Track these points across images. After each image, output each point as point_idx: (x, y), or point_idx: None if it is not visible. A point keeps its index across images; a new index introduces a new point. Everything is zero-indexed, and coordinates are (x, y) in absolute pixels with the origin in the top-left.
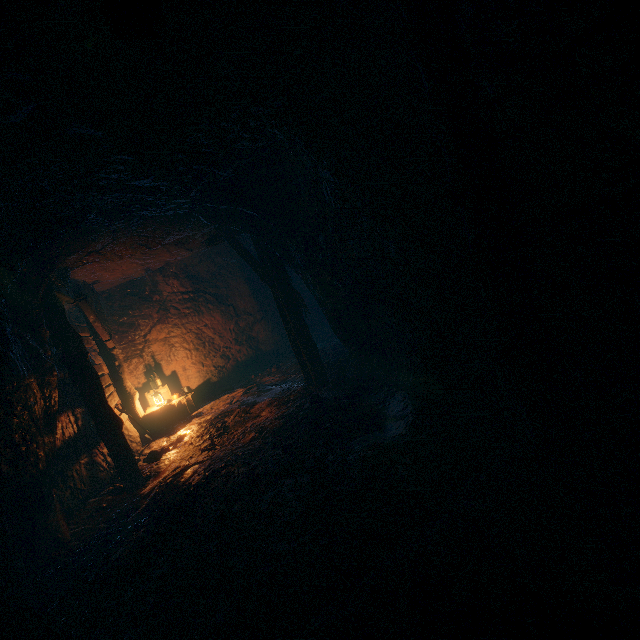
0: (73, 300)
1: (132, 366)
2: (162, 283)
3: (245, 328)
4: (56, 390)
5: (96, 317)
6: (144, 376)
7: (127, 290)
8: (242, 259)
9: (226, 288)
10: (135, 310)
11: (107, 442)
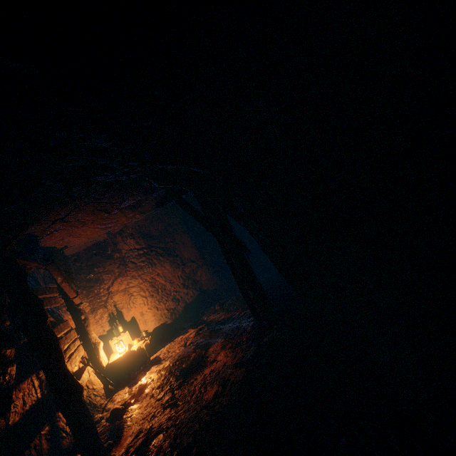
0: (41, 265)
1: (98, 316)
2: (121, 243)
3: (190, 273)
4: (12, 362)
5: (63, 278)
6: (108, 324)
7: (93, 251)
8: (184, 217)
9: (173, 242)
10: (99, 267)
11: (66, 414)
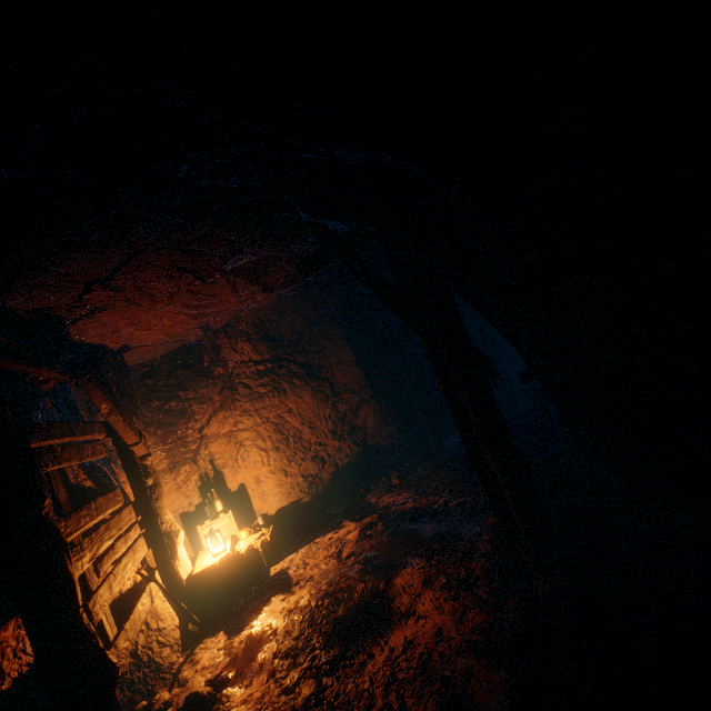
0: (67, 376)
1: (180, 478)
2: (227, 348)
3: (346, 413)
4: None
5: (112, 405)
6: (198, 493)
7: (177, 361)
8: (342, 309)
9: (318, 353)
10: (188, 390)
11: None
